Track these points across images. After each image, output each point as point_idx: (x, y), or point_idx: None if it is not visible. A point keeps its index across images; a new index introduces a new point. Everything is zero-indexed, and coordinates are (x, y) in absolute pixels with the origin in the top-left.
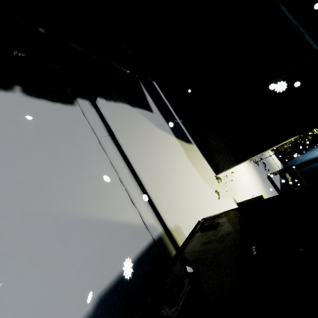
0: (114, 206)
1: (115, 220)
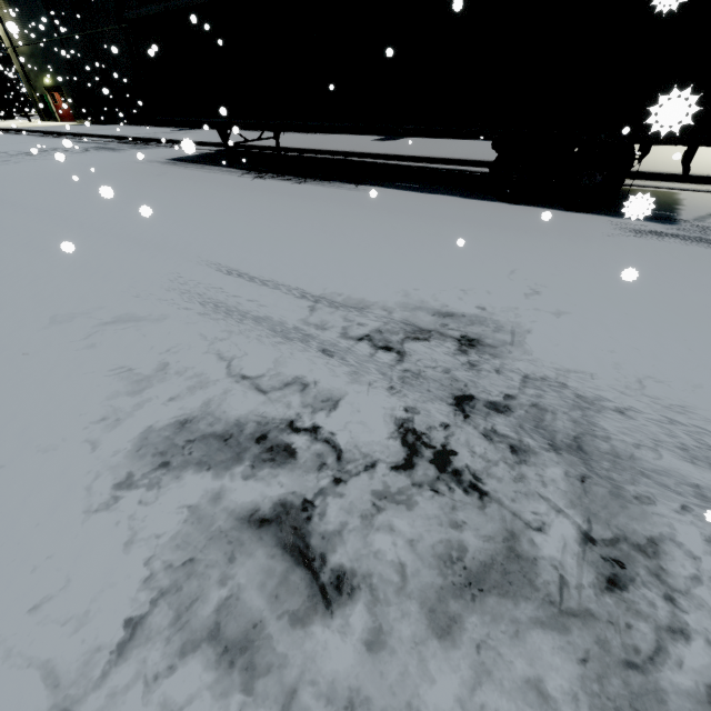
0: None
1: None
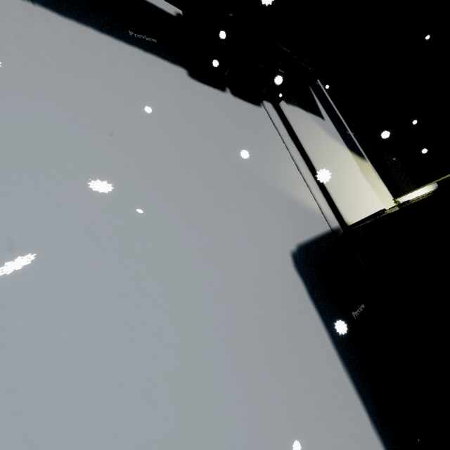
0: (299, 193)
1: (301, 203)
